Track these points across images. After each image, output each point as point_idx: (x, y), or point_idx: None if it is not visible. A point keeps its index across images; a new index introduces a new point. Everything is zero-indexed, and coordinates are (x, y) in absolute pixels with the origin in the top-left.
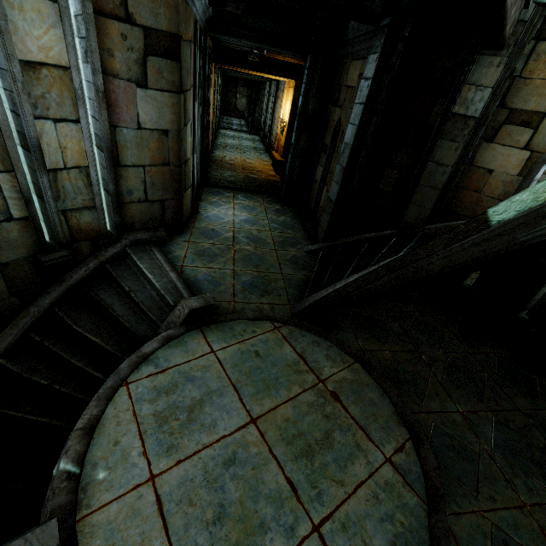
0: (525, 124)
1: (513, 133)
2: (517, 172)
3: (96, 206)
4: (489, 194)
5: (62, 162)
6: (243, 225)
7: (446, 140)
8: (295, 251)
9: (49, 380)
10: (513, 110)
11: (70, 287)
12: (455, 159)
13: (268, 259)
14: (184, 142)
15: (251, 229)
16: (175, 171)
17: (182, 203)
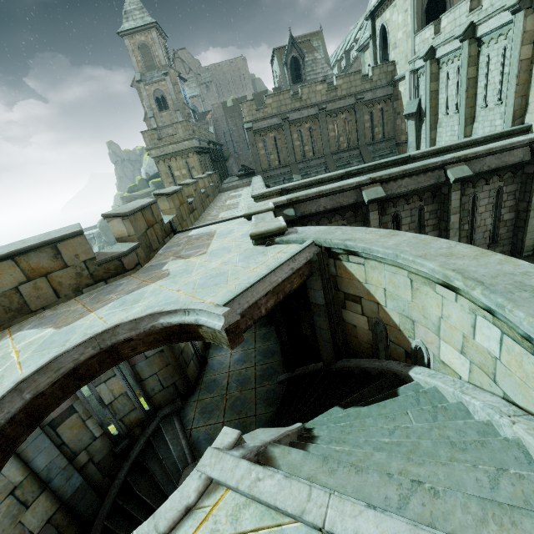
0: (355, 301)
1: (352, 305)
2: (367, 328)
3: (136, 407)
4: (362, 340)
5: (113, 397)
6: (236, 366)
7: (316, 315)
8: (270, 384)
9: (129, 533)
10: (345, 293)
11: (133, 461)
12: (328, 325)
13: (248, 402)
14: (176, 344)
15: (241, 368)
16: (175, 365)
17: (188, 375)
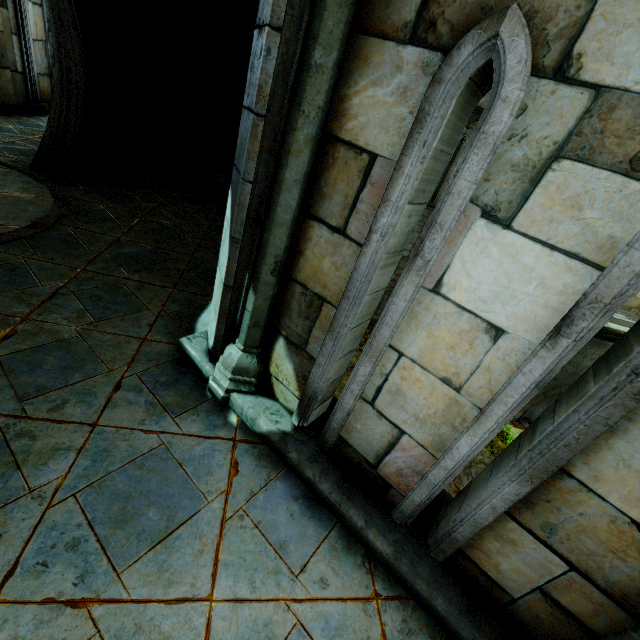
0: None
1: None
2: None
3: None
4: None
5: None
6: None
7: None
8: None
9: None
10: None
11: None
12: None
13: None
14: None
15: None
16: None
17: None
